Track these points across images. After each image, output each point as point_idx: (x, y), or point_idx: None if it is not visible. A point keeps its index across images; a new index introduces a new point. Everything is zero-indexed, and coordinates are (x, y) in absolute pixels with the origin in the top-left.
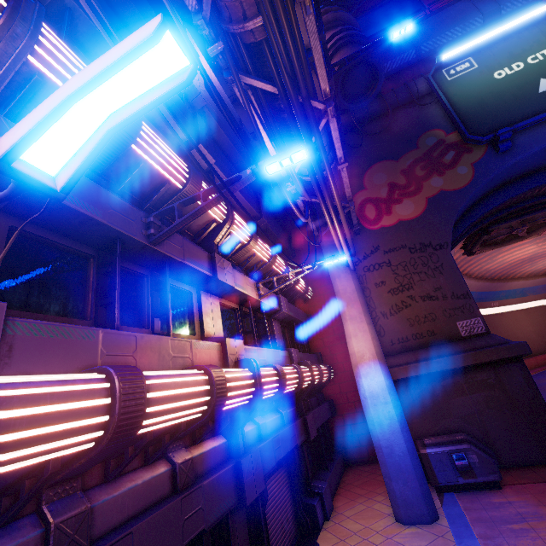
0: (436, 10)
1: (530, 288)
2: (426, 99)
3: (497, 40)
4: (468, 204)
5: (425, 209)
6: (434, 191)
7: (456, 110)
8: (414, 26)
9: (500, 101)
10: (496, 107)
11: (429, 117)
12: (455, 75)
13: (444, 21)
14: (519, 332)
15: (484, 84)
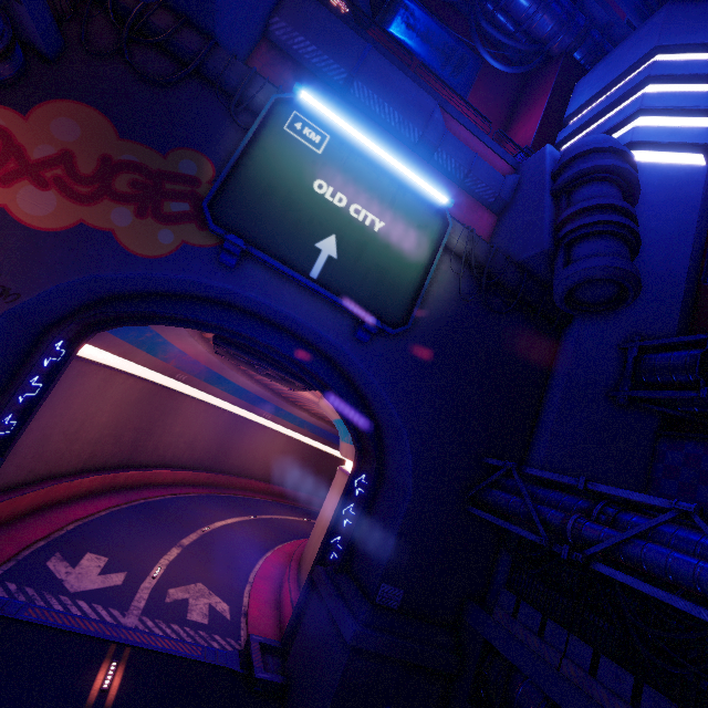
0: (416, 76)
1: (311, 424)
2: (254, 120)
3: (366, 155)
4: (149, 285)
5: (59, 230)
6: (103, 223)
7: (242, 166)
8: (379, 54)
9: (283, 210)
10: (272, 213)
11: (227, 142)
12: (296, 133)
13: (400, 92)
14: (263, 452)
15: (299, 176)
